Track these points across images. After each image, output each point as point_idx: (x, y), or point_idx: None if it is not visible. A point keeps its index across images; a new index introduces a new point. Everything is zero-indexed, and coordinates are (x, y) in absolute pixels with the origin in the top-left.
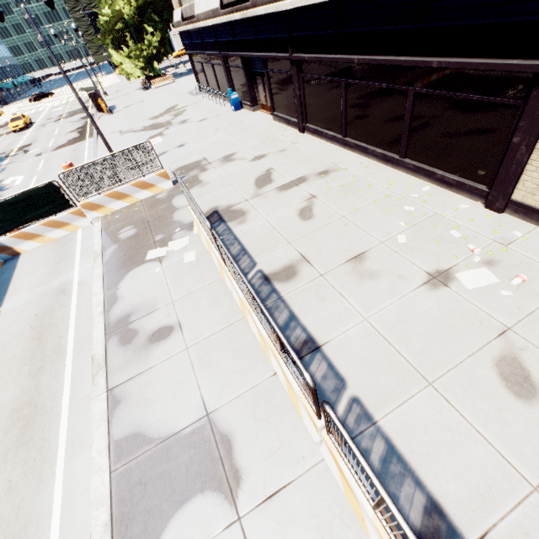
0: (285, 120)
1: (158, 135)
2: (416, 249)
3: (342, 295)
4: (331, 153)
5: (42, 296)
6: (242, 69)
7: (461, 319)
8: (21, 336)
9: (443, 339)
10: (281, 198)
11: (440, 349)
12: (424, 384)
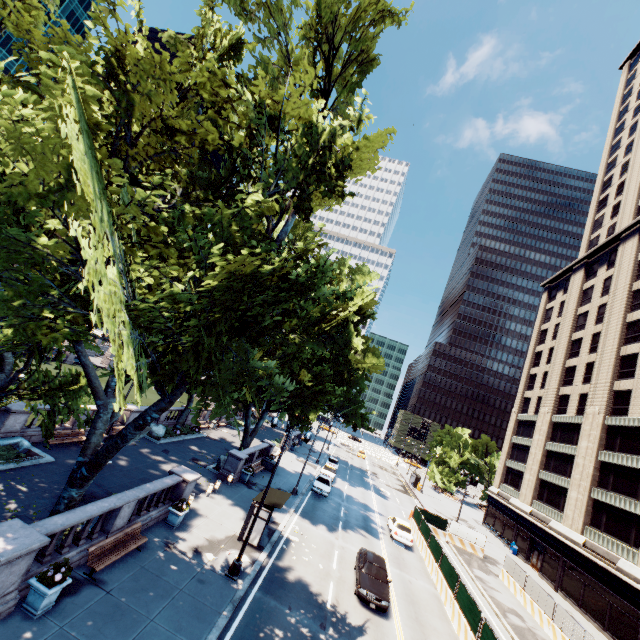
0: (547, 579)
1: None
2: None
3: None
4: (570, 608)
5: None
6: (528, 540)
7: None
8: None
9: None
10: None
11: None
12: None
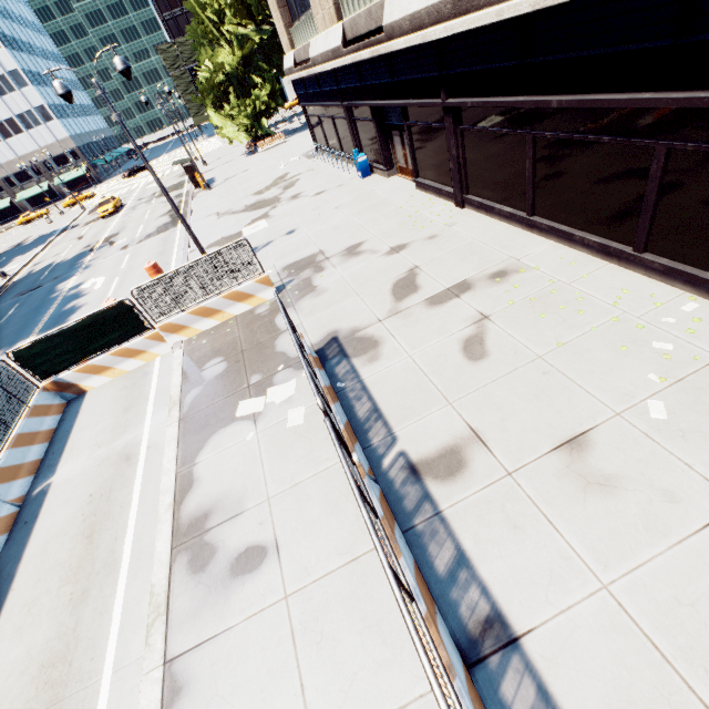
0: (435, 189)
1: (263, 217)
2: (690, 434)
3: (551, 522)
4: (509, 241)
5: (102, 464)
6: (373, 122)
7: None
8: (69, 529)
9: None
10: (433, 318)
11: None
12: None
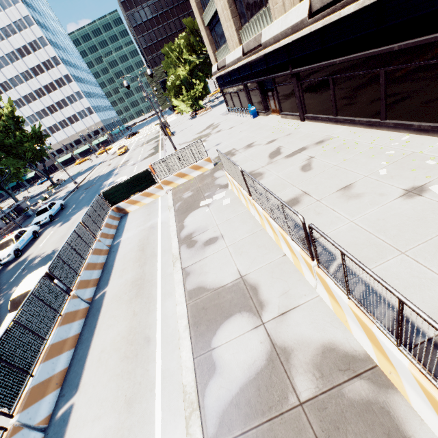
0: (290, 115)
1: (203, 141)
2: (395, 176)
3: (333, 210)
4: (325, 129)
5: (142, 231)
6: (258, 89)
7: (432, 214)
8: (133, 250)
9: (415, 227)
10: (288, 162)
11: (412, 233)
12: (398, 253)
